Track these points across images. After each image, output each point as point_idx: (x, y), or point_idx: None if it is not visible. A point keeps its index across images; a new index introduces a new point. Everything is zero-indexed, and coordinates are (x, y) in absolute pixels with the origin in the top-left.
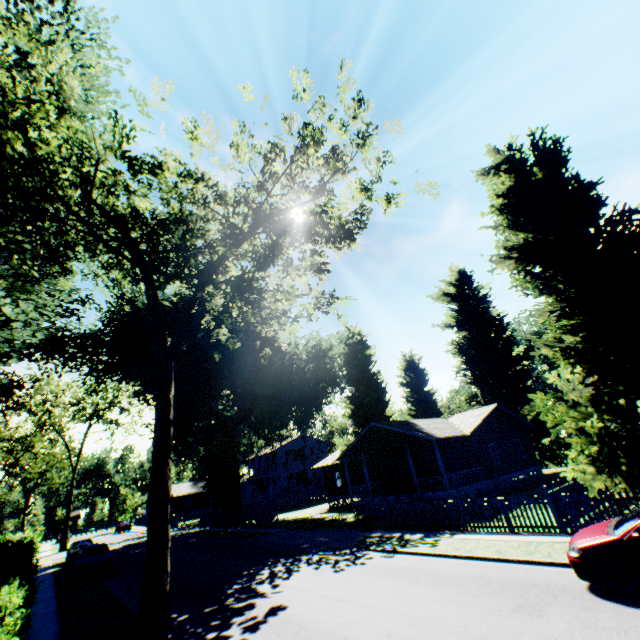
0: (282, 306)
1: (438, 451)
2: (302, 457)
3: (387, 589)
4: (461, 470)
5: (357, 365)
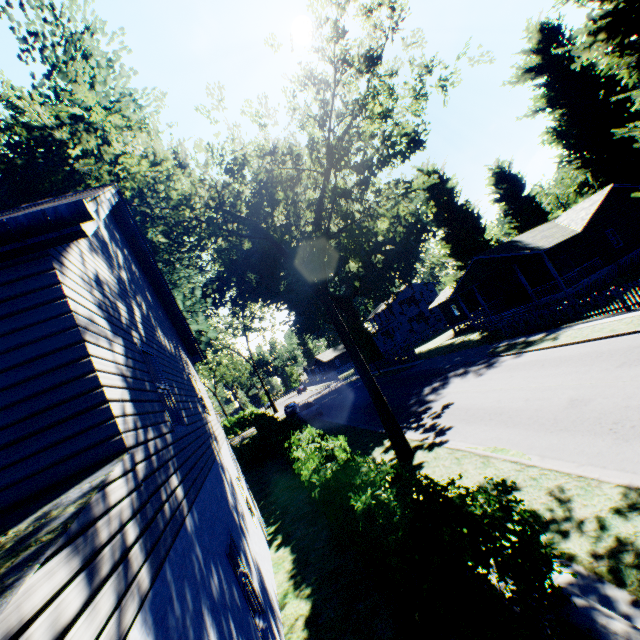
0: (367, 207)
1: (548, 261)
2: (414, 302)
3: (520, 377)
4: (577, 266)
5: (442, 205)
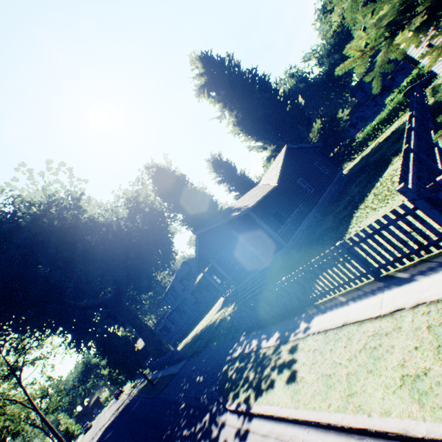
0: None
1: (258, 219)
2: (193, 275)
3: None
4: (289, 217)
5: (173, 192)
